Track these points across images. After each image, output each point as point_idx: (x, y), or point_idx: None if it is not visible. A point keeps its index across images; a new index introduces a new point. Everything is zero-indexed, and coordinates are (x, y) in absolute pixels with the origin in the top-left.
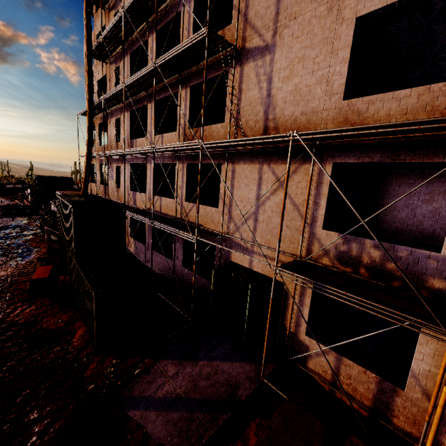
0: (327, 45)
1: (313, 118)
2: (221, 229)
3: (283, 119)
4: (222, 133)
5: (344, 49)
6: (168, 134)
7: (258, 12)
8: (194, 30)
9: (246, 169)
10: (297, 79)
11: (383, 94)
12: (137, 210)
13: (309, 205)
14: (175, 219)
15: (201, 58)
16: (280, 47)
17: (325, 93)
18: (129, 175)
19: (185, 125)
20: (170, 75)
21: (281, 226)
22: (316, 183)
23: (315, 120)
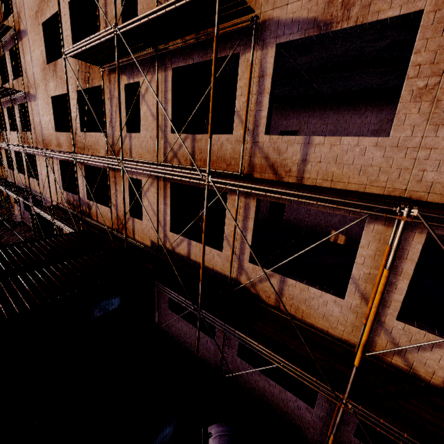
0: (48, 105)
1: (51, 137)
2: (39, 193)
3: (46, 136)
4: (32, 137)
5: (51, 109)
6: (16, 132)
7: (30, 76)
8: (14, 69)
9: (42, 159)
10: (45, 117)
11: (61, 132)
12: (7, 183)
13: (58, 179)
14: (26, 188)
15: (12, 93)
16: (38, 98)
17: (51, 127)
18: (5, 158)
19: (20, 128)
20: (4, 96)
21: (30, 188)
22: (58, 168)
23: (52, 139)
